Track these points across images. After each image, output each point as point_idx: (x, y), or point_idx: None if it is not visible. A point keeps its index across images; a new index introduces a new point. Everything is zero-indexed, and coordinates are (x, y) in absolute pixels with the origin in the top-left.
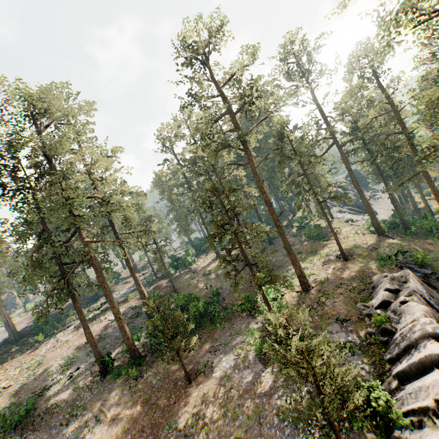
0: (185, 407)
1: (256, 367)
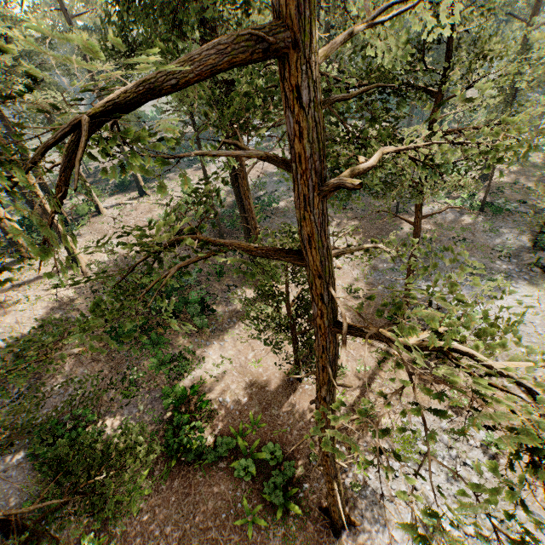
0: (403, 224)
1: (454, 214)
